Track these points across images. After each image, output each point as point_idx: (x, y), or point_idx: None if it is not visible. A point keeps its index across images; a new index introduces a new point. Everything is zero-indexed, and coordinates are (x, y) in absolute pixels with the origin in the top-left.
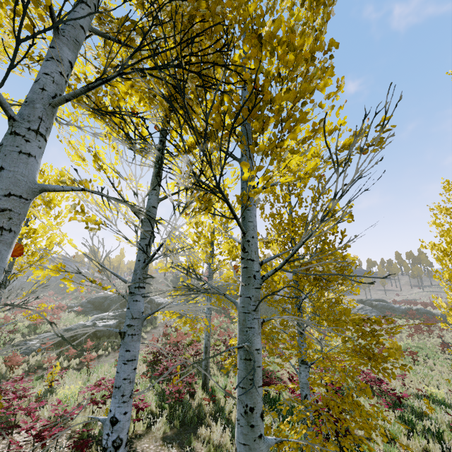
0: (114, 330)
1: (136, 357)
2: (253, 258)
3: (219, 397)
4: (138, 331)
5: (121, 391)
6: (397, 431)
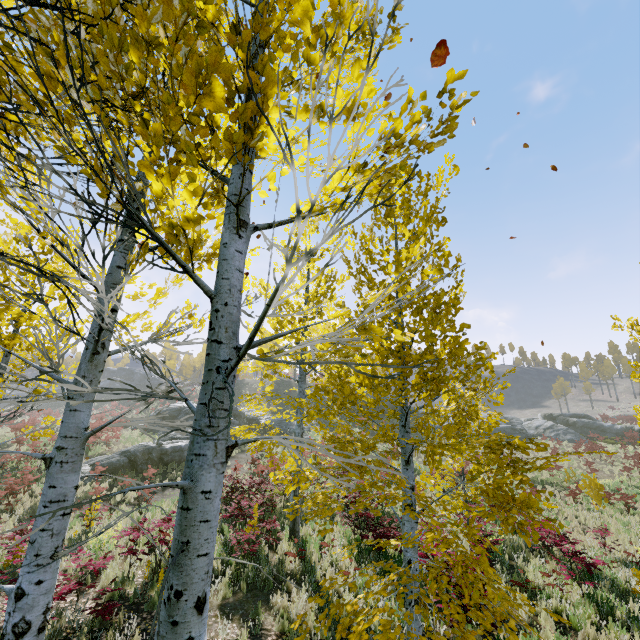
0: (34, 454)
1: (68, 497)
2: (221, 339)
3: (310, 552)
4: (74, 457)
5: (36, 549)
6: (581, 618)
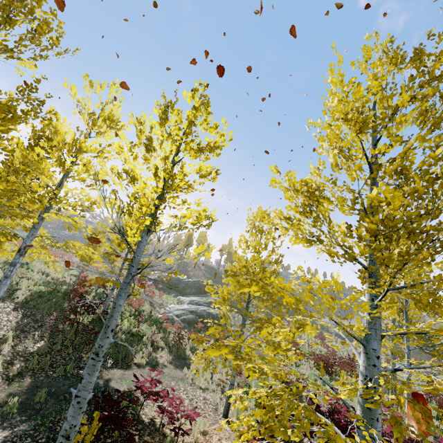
0: None
1: None
2: None
3: None
4: None
5: None
6: None
